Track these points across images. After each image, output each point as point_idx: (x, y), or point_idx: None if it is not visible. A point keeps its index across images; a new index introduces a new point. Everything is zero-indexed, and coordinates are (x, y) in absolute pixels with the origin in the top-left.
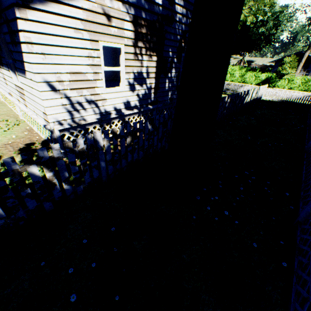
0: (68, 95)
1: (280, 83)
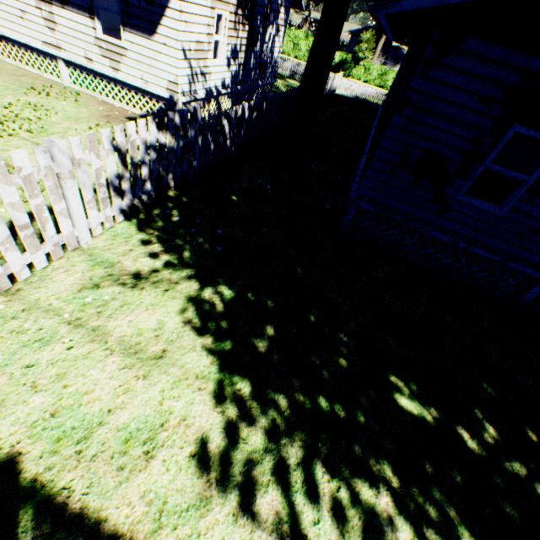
0: (192, 66)
1: (356, 72)
